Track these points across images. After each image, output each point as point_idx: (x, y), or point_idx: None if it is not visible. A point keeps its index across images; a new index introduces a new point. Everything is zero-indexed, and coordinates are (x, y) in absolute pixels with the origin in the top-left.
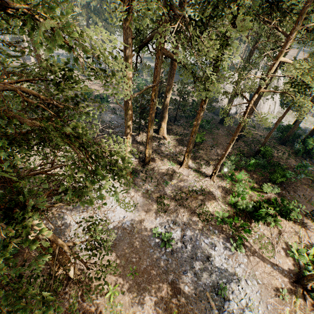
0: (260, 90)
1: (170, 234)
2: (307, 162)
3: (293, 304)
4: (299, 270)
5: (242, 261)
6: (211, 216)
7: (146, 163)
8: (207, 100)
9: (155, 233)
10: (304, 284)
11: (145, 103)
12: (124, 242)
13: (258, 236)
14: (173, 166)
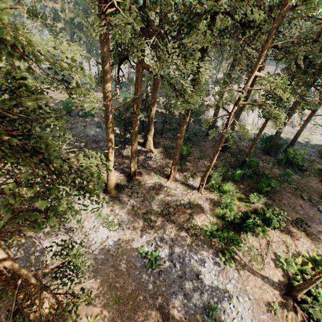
0: (238, 102)
1: (157, 252)
2: (290, 171)
3: (285, 319)
4: (289, 281)
5: (232, 276)
6: (200, 230)
7: (132, 178)
8: (190, 112)
9: (141, 253)
10: (295, 295)
11: (130, 116)
12: (107, 265)
13: (248, 248)
14: (160, 180)
